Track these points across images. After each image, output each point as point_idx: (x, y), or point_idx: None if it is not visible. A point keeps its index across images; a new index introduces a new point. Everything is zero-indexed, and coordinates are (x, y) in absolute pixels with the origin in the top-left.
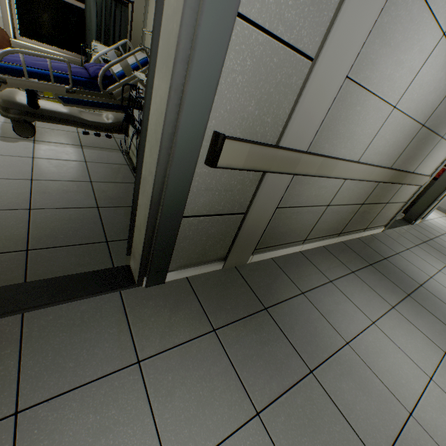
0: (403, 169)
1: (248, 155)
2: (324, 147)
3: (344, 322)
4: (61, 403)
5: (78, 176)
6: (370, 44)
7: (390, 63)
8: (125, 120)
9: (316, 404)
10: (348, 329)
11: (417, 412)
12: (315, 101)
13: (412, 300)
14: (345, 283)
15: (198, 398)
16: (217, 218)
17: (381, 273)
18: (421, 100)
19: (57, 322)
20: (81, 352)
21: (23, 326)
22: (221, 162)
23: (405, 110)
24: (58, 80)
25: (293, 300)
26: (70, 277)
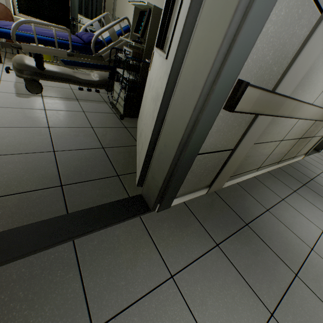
0: None
1: (256, 100)
2: (298, 92)
3: (303, 232)
4: (125, 319)
5: (81, 123)
6: None
7: None
8: (109, 77)
9: (309, 302)
10: (308, 238)
11: None
12: (311, 51)
13: None
14: (293, 200)
15: (225, 305)
16: (215, 154)
17: (313, 191)
18: None
19: (101, 246)
20: (127, 272)
21: (76, 251)
22: (237, 107)
23: None
24: (60, 46)
25: (262, 216)
26: (101, 207)
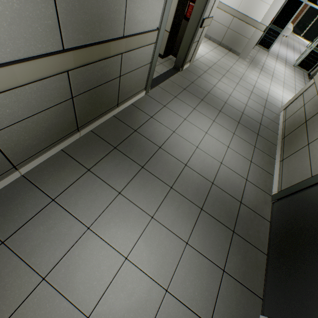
0: (99, 39)
1: None
2: None
3: (51, 250)
4: None
5: None
6: None
7: None
8: None
9: None
10: (51, 259)
11: (96, 310)
12: None
13: (145, 171)
14: (73, 192)
15: None
16: None
17: (123, 154)
18: None
19: None
20: None
21: None
22: None
23: None
24: None
25: None
26: None
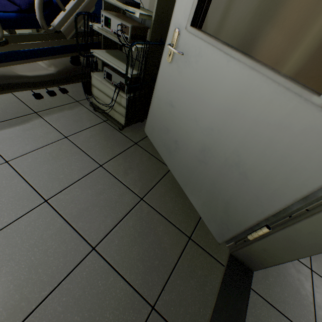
0: None
1: None
2: None
3: None
4: None
5: (82, 165)
6: None
7: None
8: (73, 62)
9: None
10: None
11: None
12: None
13: None
14: None
15: None
16: None
17: None
18: None
19: None
20: None
21: None
22: None
23: None
24: None
25: None
26: (217, 309)
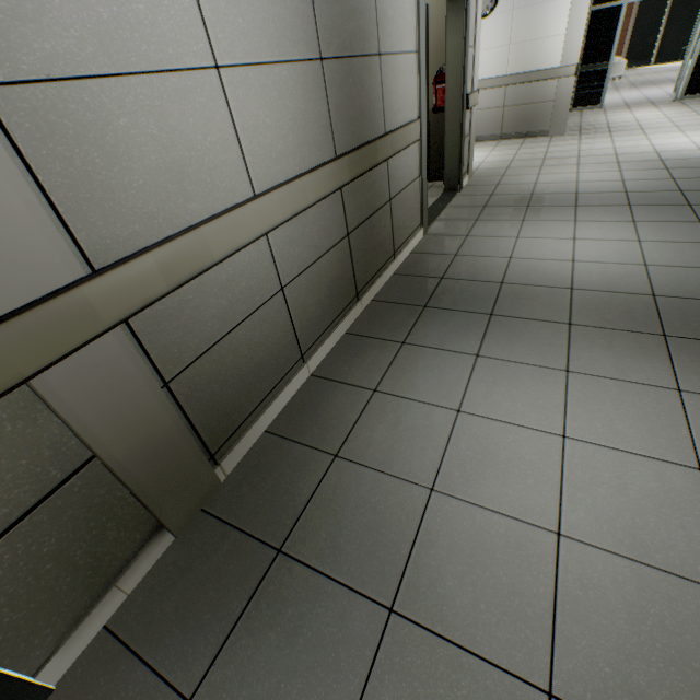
0: (364, 141)
1: None
2: (134, 233)
3: (416, 451)
4: None
5: None
6: None
7: None
8: None
9: (417, 675)
10: (425, 462)
11: (565, 520)
12: None
13: (499, 318)
14: (399, 374)
15: None
16: (28, 523)
17: (444, 309)
18: (267, 22)
19: None
20: None
21: None
22: None
23: (250, 58)
24: None
25: (323, 485)
26: None
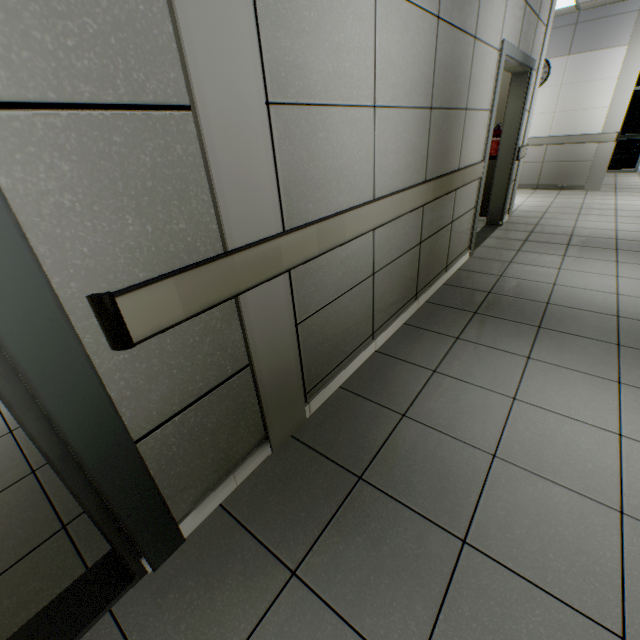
0: (444, 172)
1: (182, 295)
2: (308, 210)
3: (477, 424)
4: None
5: None
6: (272, 44)
7: (325, 55)
8: None
9: (492, 596)
10: (486, 433)
11: (627, 502)
12: (240, 161)
13: (547, 330)
14: (455, 362)
15: None
16: (207, 400)
17: (493, 317)
18: (407, 80)
19: None
20: None
21: None
22: (138, 333)
23: (392, 103)
24: None
25: (393, 436)
26: None
